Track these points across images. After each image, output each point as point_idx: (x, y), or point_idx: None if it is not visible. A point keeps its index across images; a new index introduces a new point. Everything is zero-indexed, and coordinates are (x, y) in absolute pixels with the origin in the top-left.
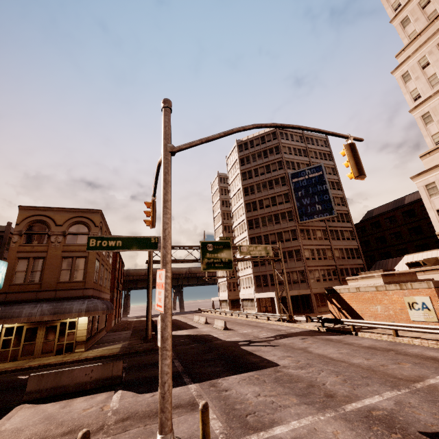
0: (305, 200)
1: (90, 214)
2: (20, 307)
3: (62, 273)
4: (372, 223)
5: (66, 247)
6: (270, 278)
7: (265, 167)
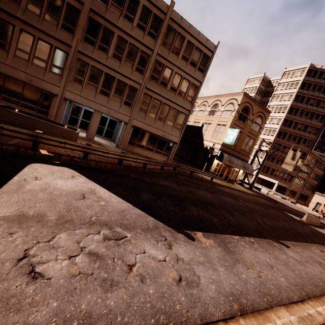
0: None
1: (266, 113)
2: (233, 158)
3: (243, 144)
4: None
5: (250, 130)
6: (271, 170)
7: (317, 100)
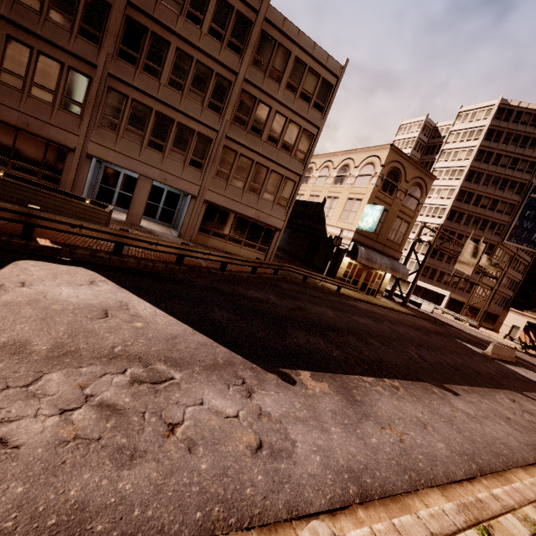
0: (528, 223)
1: (428, 179)
2: (374, 254)
3: (391, 231)
4: None
5: (402, 207)
6: (439, 274)
7: (513, 159)
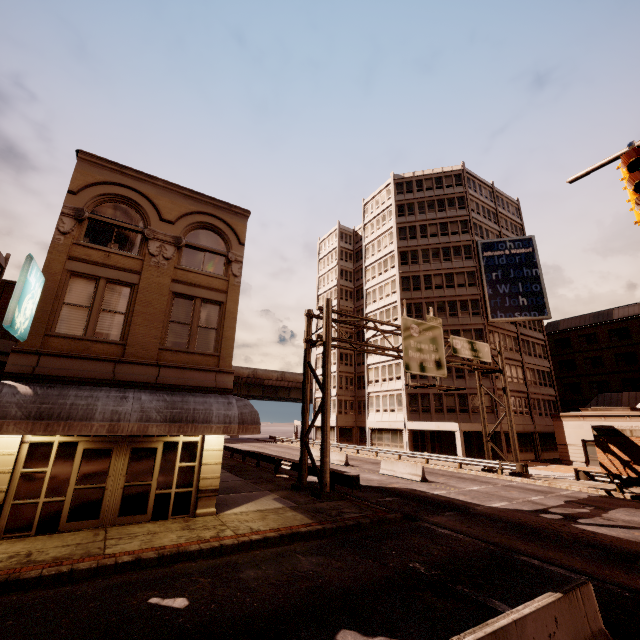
0: (502, 287)
1: (229, 215)
2: (84, 394)
3: (171, 328)
4: (558, 340)
5: (182, 272)
6: (435, 399)
7: (440, 225)
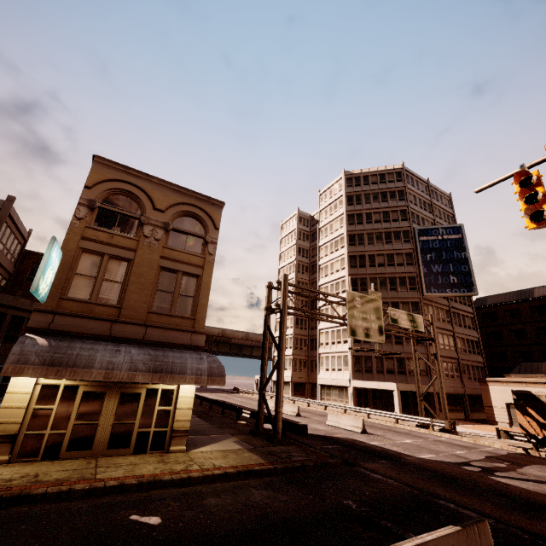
0: (436, 267)
1: (208, 205)
2: (87, 347)
3: (157, 295)
4: (486, 314)
5: (168, 251)
6: (376, 362)
7: (383, 213)
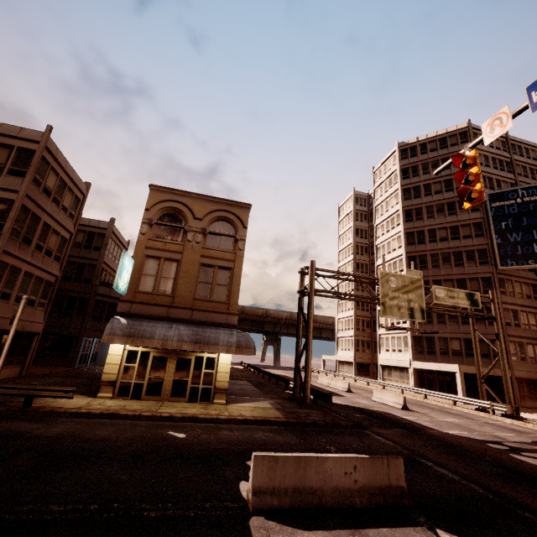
0: (513, 235)
1: (237, 209)
2: (151, 325)
3: (199, 286)
4: None
5: (206, 250)
6: (439, 343)
7: (444, 182)
